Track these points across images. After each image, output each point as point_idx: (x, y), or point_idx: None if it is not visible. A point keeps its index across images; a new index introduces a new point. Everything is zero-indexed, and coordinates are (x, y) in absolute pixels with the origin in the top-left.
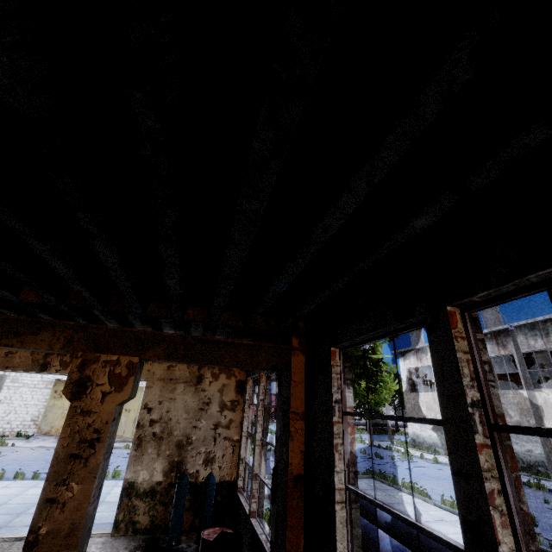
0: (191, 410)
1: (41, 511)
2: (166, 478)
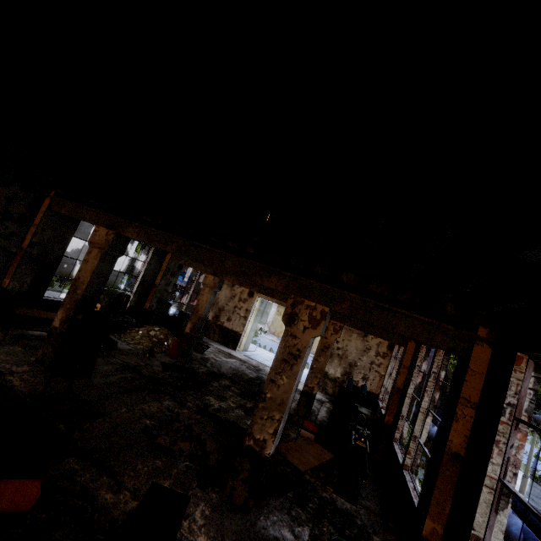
0: (359, 349)
1: (314, 361)
2: (342, 377)
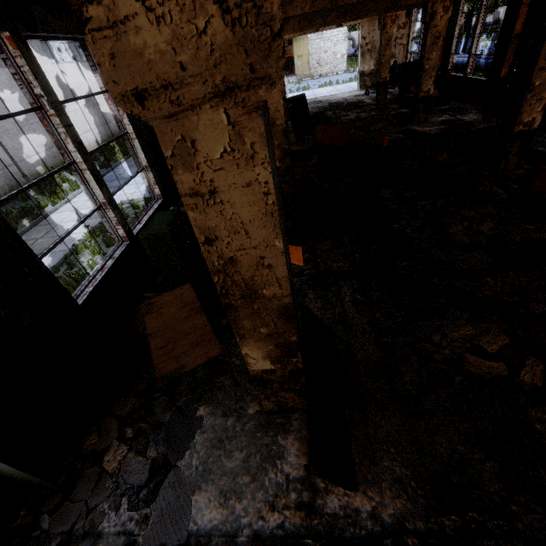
0: None
1: (382, 58)
2: (375, 67)
